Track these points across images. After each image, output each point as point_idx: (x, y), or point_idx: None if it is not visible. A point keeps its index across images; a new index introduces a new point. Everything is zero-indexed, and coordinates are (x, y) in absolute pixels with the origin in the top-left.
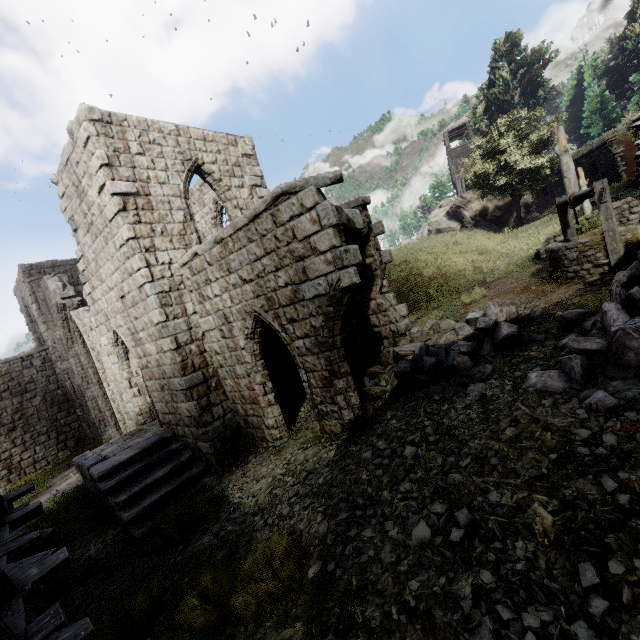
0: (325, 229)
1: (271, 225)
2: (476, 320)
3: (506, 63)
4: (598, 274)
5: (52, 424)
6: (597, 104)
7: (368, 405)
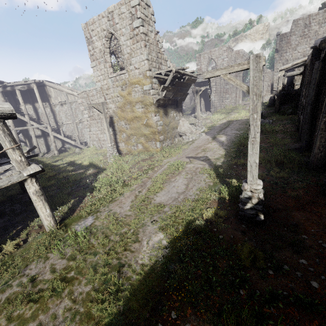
0: None
1: None
2: None
3: None
4: None
5: (219, 98)
6: None
7: None
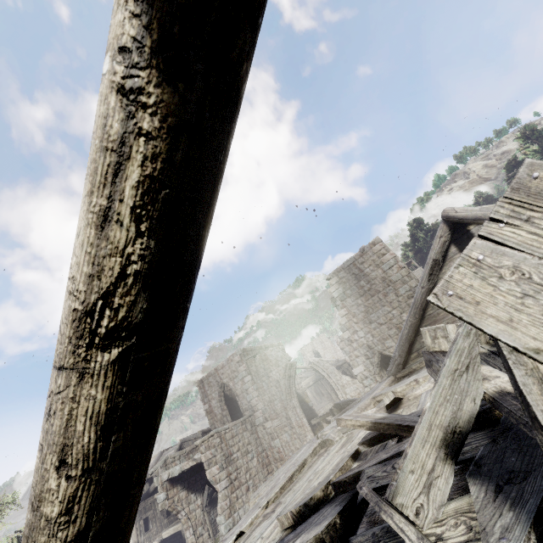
0: None
1: None
2: None
3: (420, 230)
4: None
5: None
6: None
7: None
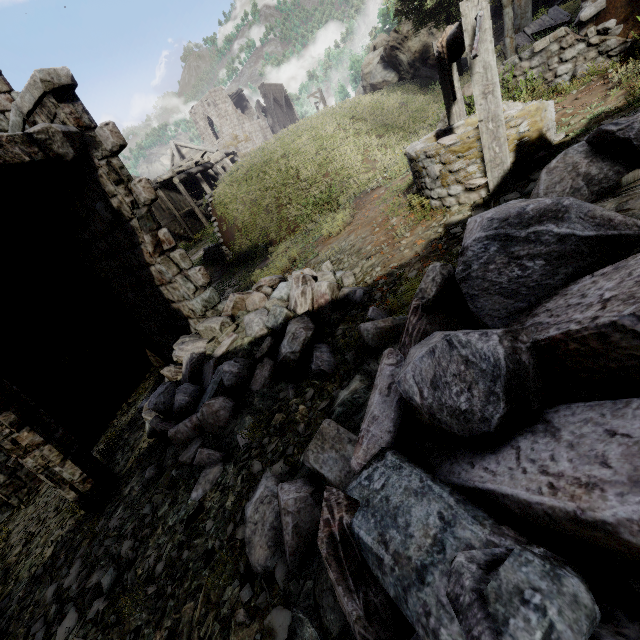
0: None
1: None
2: (283, 300)
3: None
4: (469, 205)
5: None
6: None
7: (142, 440)
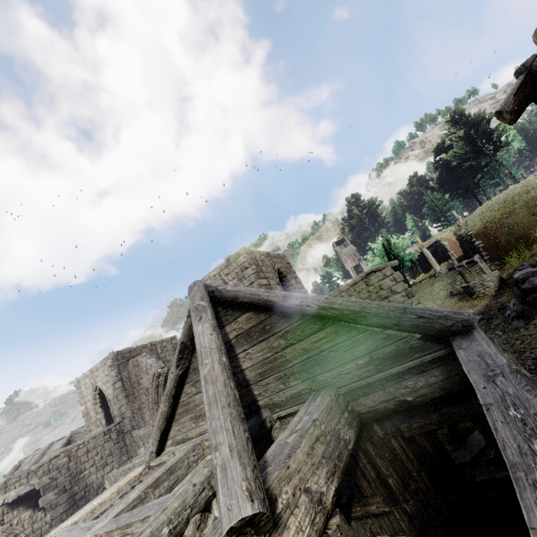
0: (399, 283)
1: (365, 286)
2: None
3: (356, 207)
4: (494, 292)
5: None
6: (413, 223)
7: None
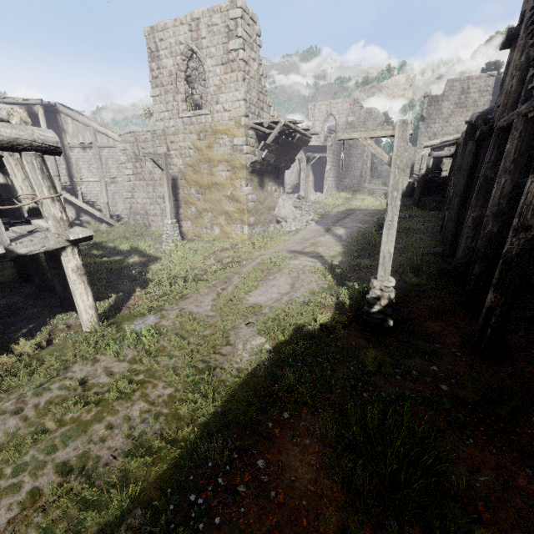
0: None
1: None
2: None
3: None
4: None
5: (337, 175)
6: None
7: None
